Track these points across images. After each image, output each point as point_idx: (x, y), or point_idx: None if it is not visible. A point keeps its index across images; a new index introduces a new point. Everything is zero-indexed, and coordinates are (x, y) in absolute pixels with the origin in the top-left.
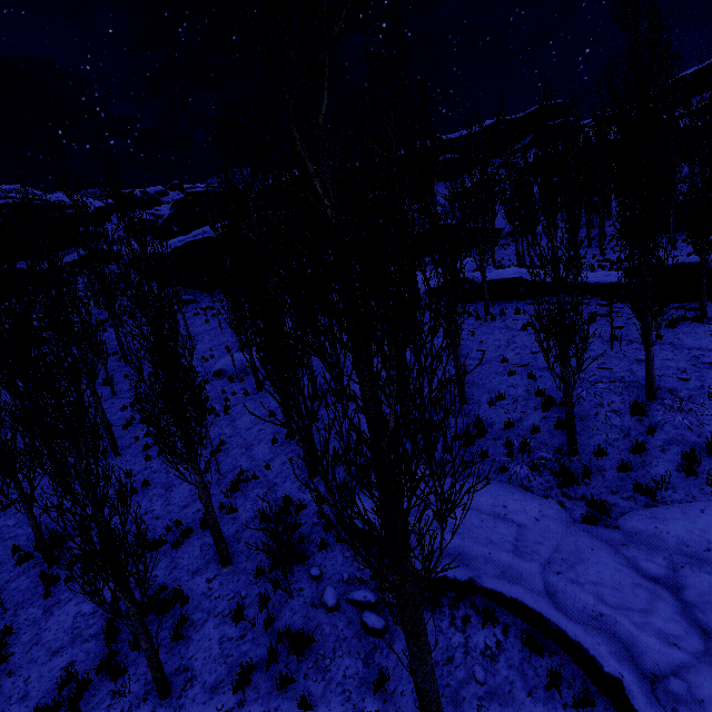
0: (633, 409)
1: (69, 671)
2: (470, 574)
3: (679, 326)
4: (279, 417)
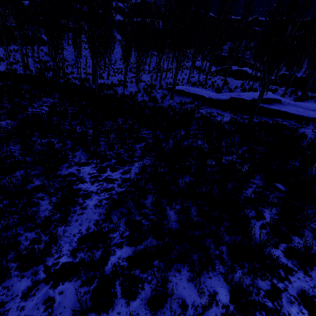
0: (241, 84)
1: (105, 83)
2: (188, 91)
3: (274, 86)
4: (153, 78)
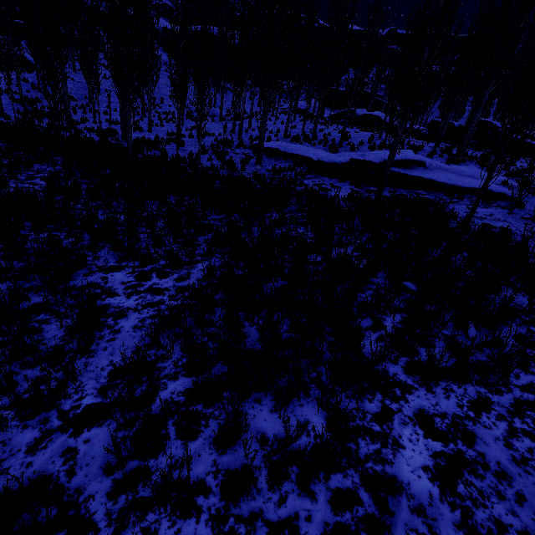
0: (370, 138)
1: (145, 138)
2: (285, 150)
3: (421, 141)
4: (228, 129)
